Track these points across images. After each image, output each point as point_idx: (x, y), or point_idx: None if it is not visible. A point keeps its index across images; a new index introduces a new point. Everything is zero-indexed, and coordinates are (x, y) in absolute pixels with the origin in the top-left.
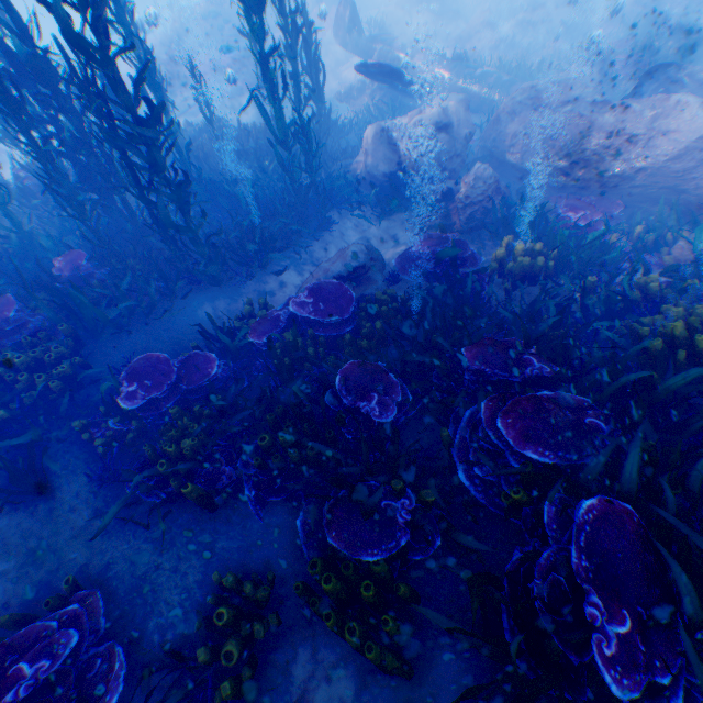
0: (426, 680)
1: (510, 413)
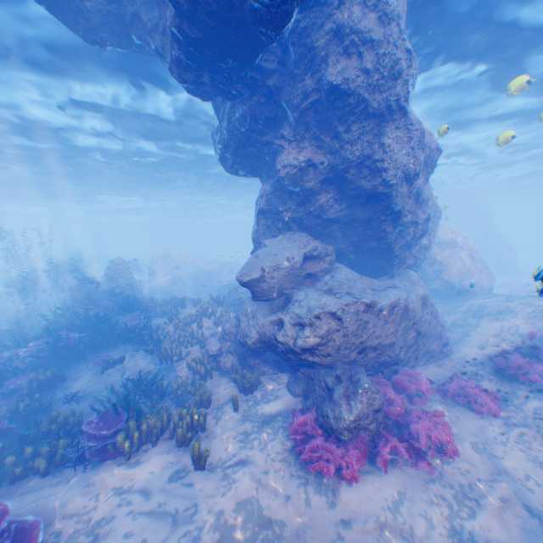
0: (70, 375)
1: (30, 344)
